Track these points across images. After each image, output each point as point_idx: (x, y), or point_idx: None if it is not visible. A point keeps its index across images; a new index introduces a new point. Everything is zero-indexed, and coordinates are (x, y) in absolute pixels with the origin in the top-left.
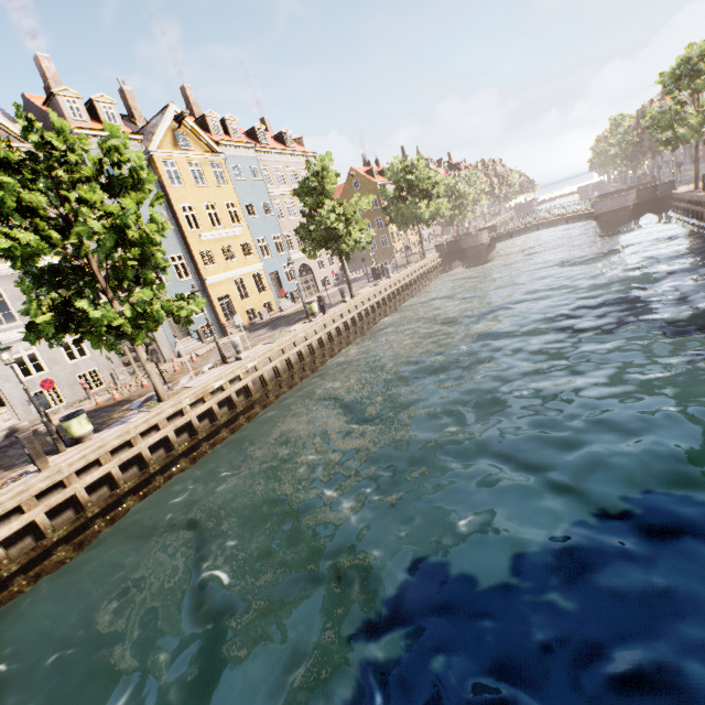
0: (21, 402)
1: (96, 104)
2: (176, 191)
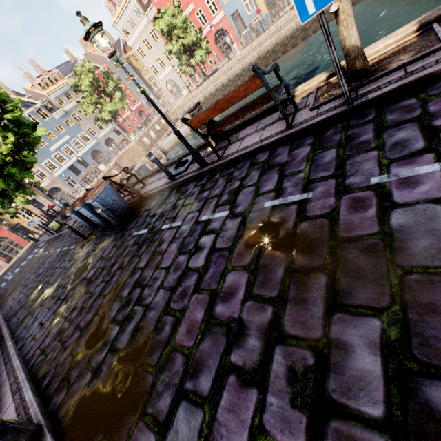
0: None
1: None
2: None
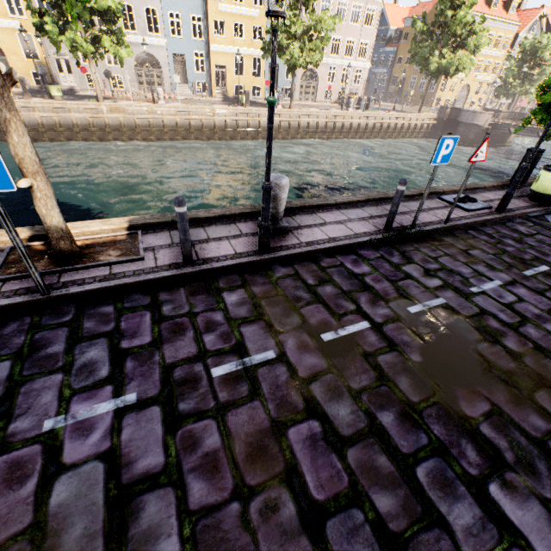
0: (79, 76)
1: None
2: None
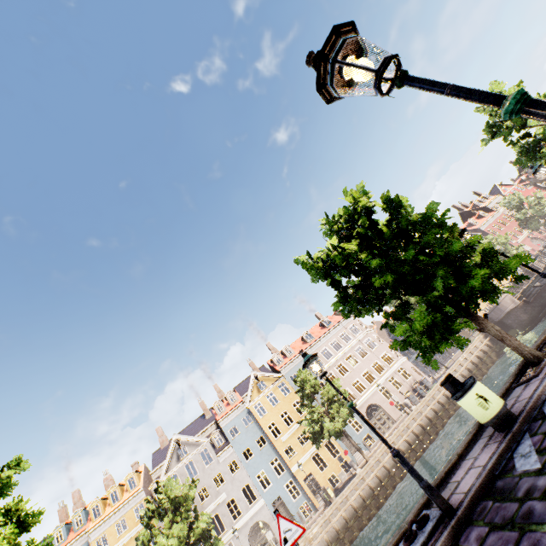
0: None
1: (227, 397)
2: (263, 418)
